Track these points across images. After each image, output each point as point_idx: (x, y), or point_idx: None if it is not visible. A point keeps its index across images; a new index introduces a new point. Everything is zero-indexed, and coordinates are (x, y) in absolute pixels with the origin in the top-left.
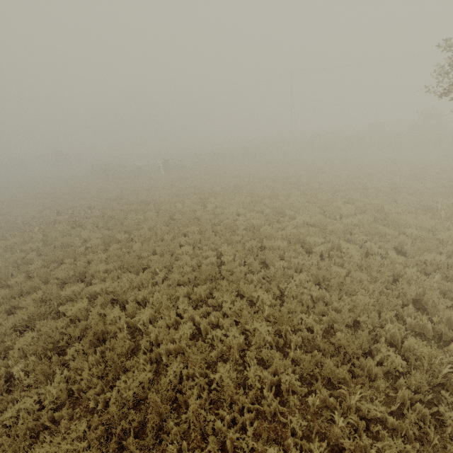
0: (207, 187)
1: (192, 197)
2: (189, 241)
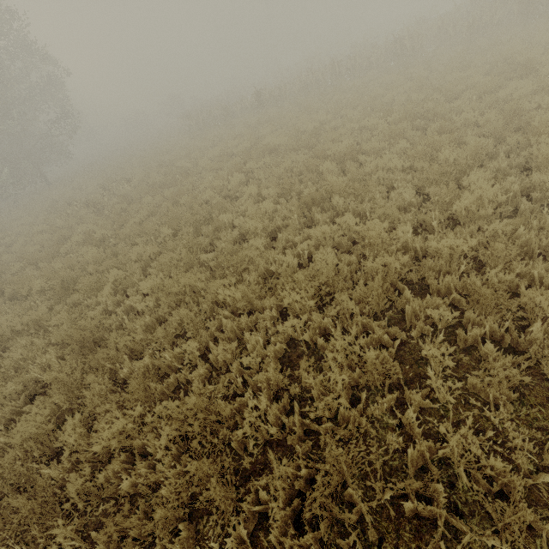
0: (268, 139)
1: (234, 160)
2: (144, 254)
